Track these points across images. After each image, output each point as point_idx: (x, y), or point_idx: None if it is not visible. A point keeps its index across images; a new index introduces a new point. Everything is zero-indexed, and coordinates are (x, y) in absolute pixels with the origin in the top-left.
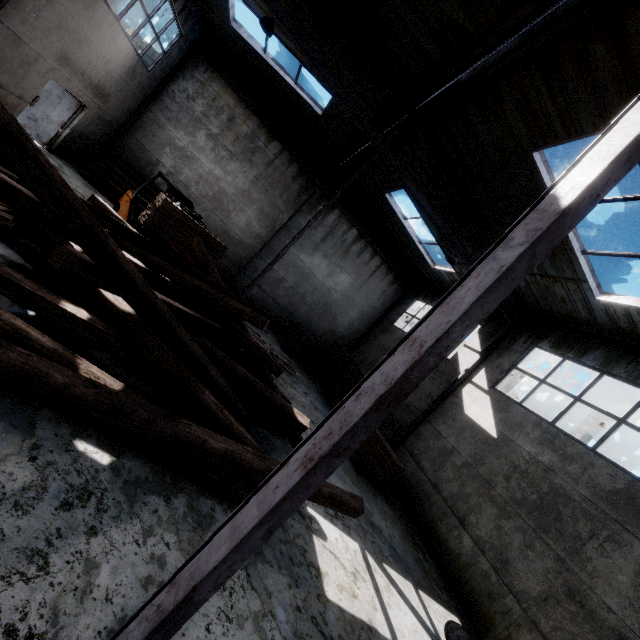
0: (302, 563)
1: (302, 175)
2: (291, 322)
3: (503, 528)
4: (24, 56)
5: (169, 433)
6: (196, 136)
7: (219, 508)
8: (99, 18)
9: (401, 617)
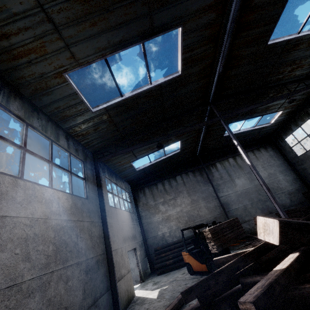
0: None
1: (194, 172)
2: (278, 214)
3: None
4: (120, 254)
5: None
6: (160, 210)
7: None
8: (119, 215)
9: None
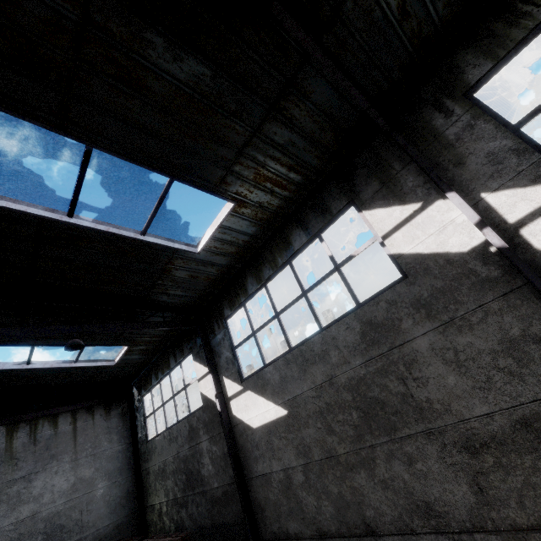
0: None
1: None
2: None
3: (385, 478)
4: None
5: None
6: None
7: None
8: None
9: None
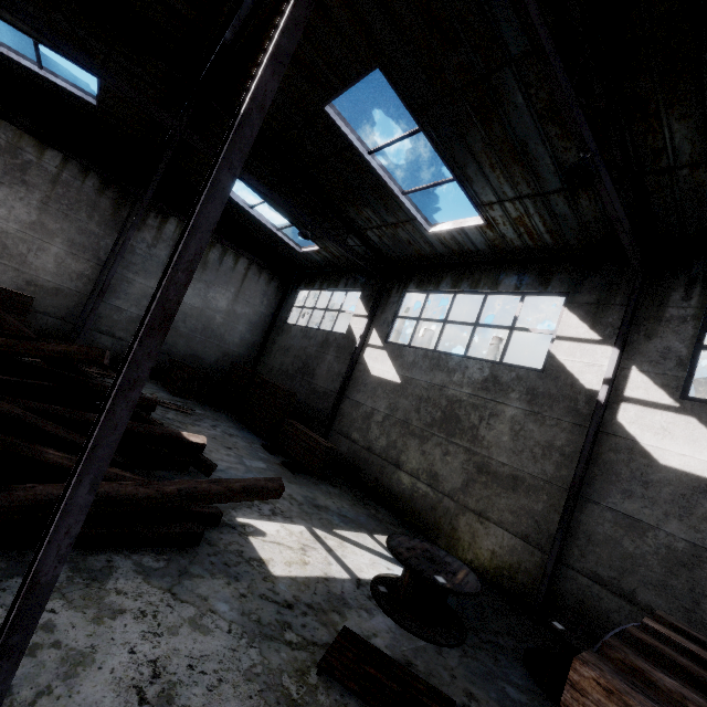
0: (240, 562)
1: (108, 186)
2: (171, 362)
3: (426, 451)
4: None
5: (3, 505)
6: None
7: (118, 557)
8: None
9: (358, 559)
